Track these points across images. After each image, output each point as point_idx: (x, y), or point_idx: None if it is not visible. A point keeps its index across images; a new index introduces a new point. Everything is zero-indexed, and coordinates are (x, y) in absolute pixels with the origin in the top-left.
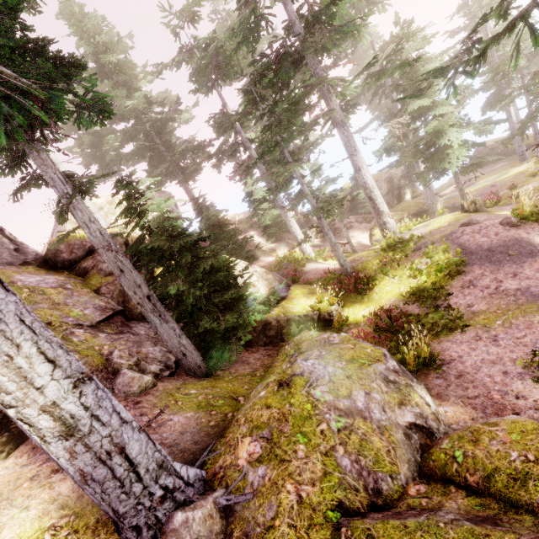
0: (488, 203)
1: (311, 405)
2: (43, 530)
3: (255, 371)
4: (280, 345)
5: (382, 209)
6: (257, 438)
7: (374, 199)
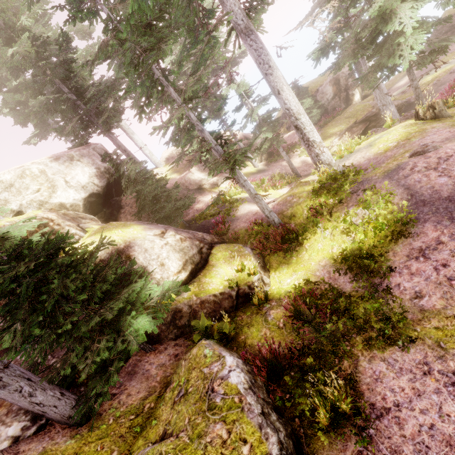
0: (451, 101)
1: None
2: None
3: (147, 398)
4: (190, 340)
5: (313, 138)
6: None
7: (301, 127)
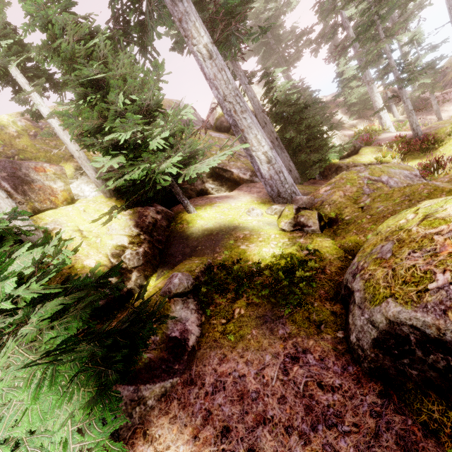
0: None
1: (357, 176)
2: (253, 200)
3: None
4: None
5: None
6: (328, 186)
7: None
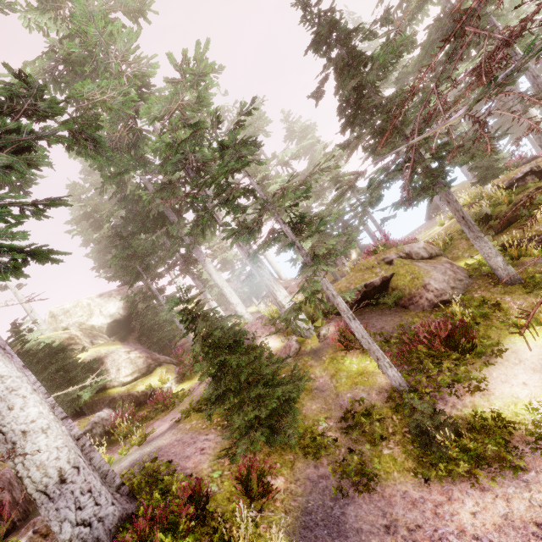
0: None
1: None
2: None
3: None
4: None
5: (232, 301)
6: None
7: (225, 294)
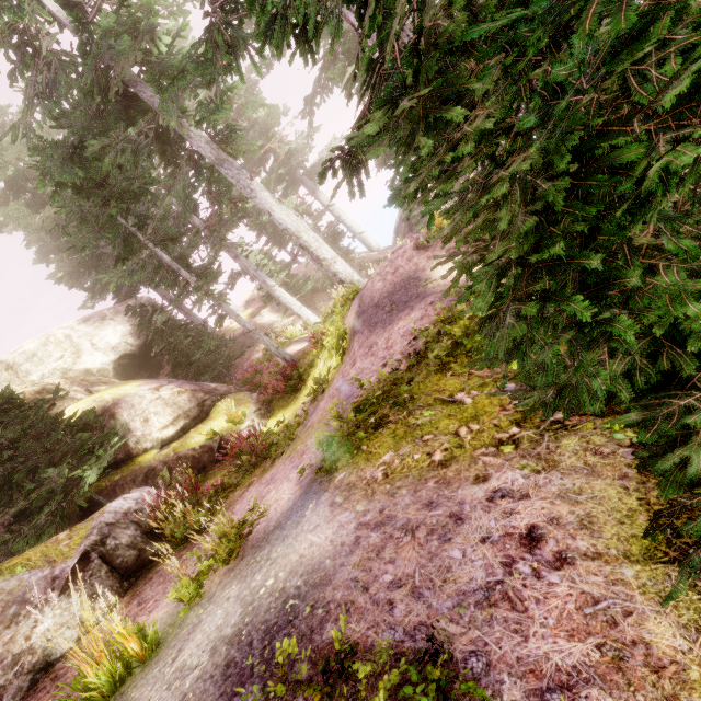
0: None
1: None
2: None
3: None
4: None
5: (323, 256)
6: None
7: (306, 246)
